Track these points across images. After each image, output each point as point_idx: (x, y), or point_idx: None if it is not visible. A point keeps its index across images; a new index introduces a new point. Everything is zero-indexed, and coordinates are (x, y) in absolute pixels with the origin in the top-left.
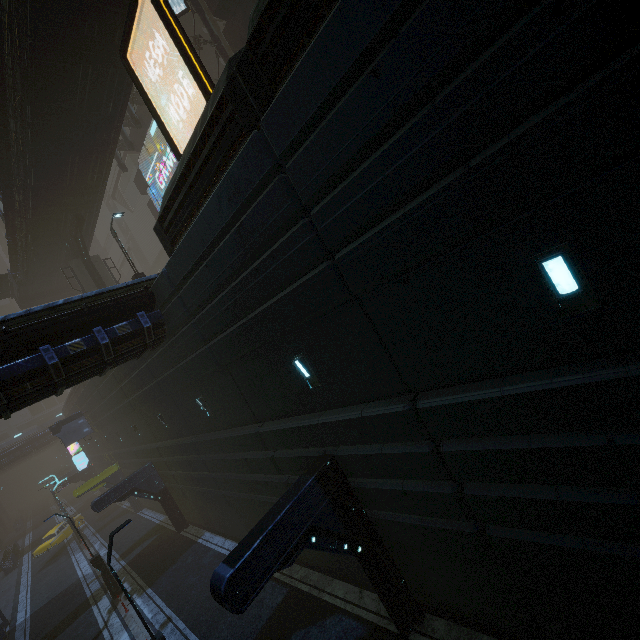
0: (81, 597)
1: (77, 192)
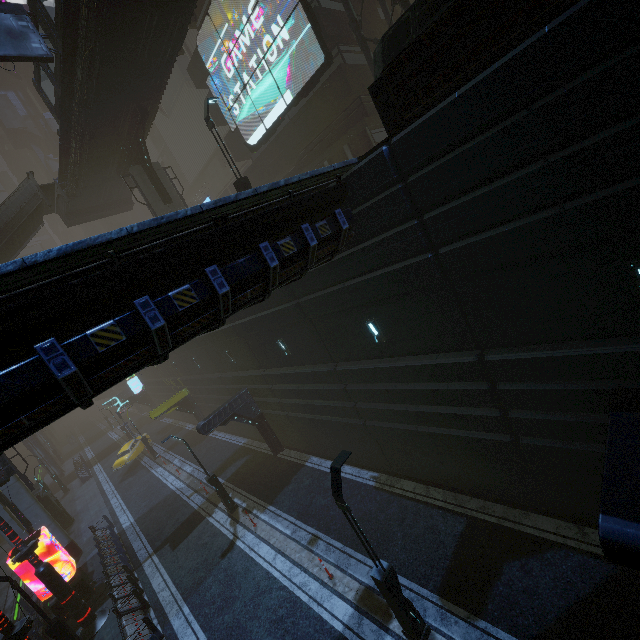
0: (187, 508)
1: (145, 73)
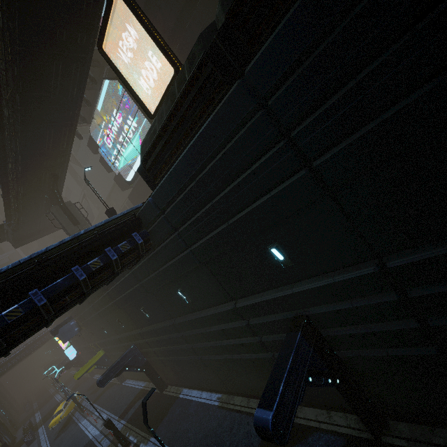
0: None
1: (52, 157)
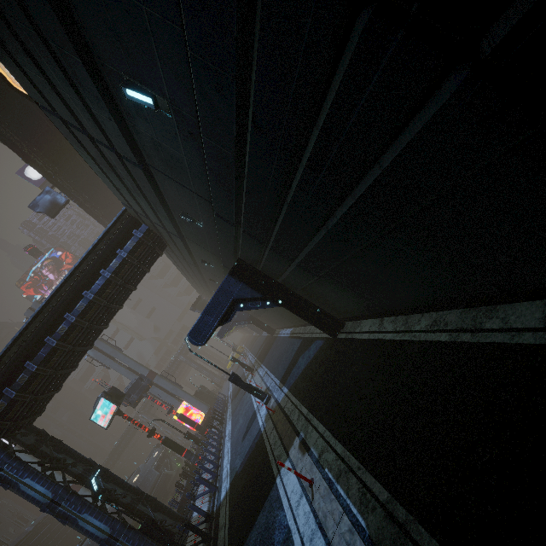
0: (244, 378)
1: None
